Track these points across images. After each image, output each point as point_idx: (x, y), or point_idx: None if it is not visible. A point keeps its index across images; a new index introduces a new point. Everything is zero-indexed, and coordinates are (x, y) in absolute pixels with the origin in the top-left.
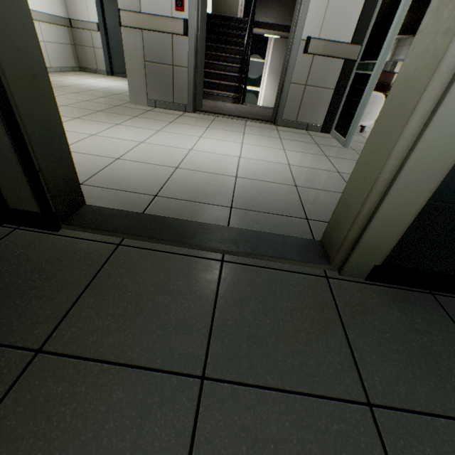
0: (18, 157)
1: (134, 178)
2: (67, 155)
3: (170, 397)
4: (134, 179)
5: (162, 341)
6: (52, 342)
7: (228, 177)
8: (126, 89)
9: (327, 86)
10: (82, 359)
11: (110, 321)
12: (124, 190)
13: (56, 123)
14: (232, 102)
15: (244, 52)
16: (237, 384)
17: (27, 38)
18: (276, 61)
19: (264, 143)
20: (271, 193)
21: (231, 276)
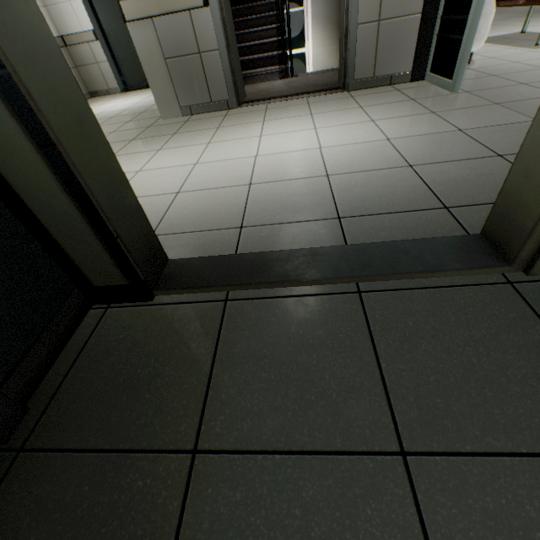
0: (91, 227)
1: (206, 211)
2: (137, 207)
3: (373, 485)
4: (207, 213)
5: (331, 414)
6: (204, 438)
7: (317, 179)
8: (150, 103)
9: (410, 11)
10: (247, 453)
11: (258, 400)
12: (202, 231)
13: (116, 172)
14: (279, 77)
15: (280, 3)
16: (452, 455)
17: (58, 70)
18: (320, 2)
19: (342, 120)
20: (382, 184)
21: (379, 310)
